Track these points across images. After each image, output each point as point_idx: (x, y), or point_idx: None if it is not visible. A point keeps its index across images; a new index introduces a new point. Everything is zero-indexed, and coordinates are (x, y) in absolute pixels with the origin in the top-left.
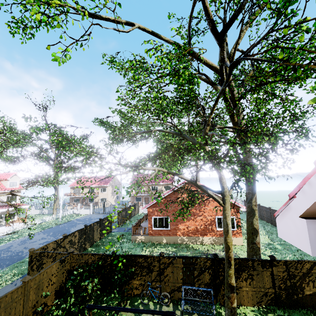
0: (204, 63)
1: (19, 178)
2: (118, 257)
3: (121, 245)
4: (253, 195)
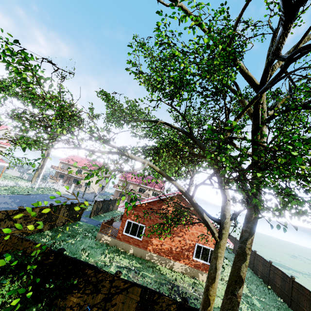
0: (240, 69)
1: (9, 134)
2: (64, 258)
3: (82, 239)
4: (250, 236)
